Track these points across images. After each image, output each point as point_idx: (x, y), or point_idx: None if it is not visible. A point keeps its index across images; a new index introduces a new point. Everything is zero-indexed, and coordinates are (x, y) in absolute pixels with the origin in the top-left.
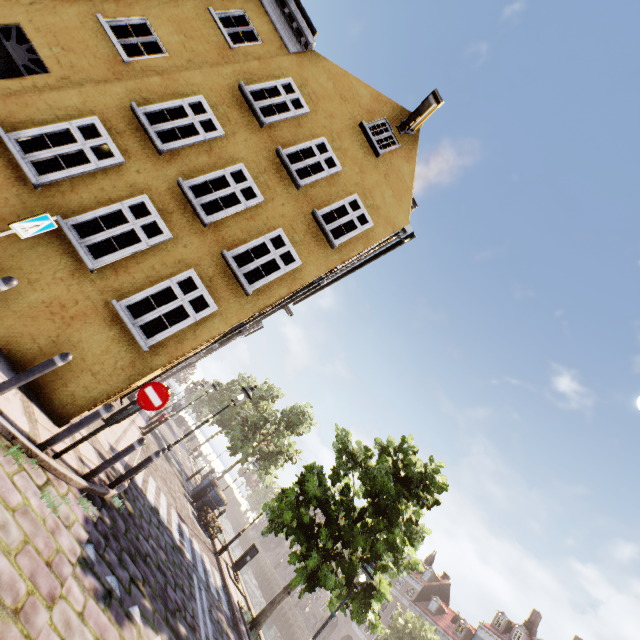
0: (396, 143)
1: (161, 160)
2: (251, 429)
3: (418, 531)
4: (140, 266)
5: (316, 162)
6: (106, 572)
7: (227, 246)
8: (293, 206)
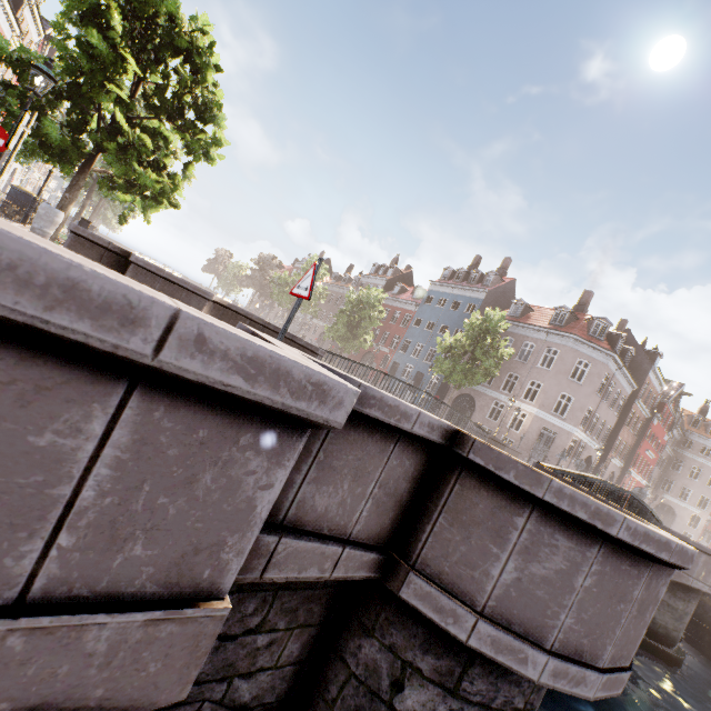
0: None
1: None
2: None
3: (208, 98)
4: None
5: None
6: None
7: None
8: None
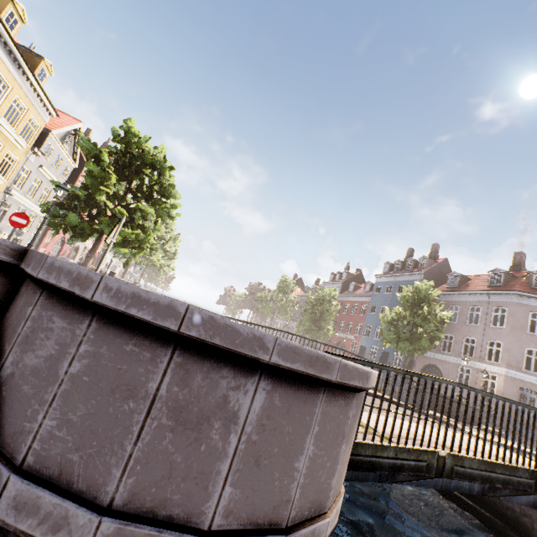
0: None
1: None
2: None
3: (166, 184)
4: None
5: None
6: None
7: None
8: None
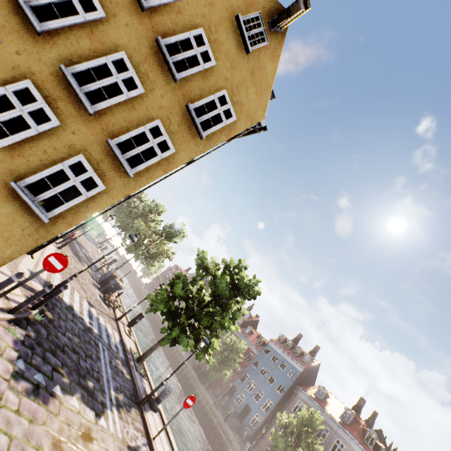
0: (265, 40)
1: (40, 41)
2: (141, 238)
3: (240, 312)
4: (33, 150)
5: (193, 55)
6: (34, 373)
7: (111, 134)
8: (170, 98)
